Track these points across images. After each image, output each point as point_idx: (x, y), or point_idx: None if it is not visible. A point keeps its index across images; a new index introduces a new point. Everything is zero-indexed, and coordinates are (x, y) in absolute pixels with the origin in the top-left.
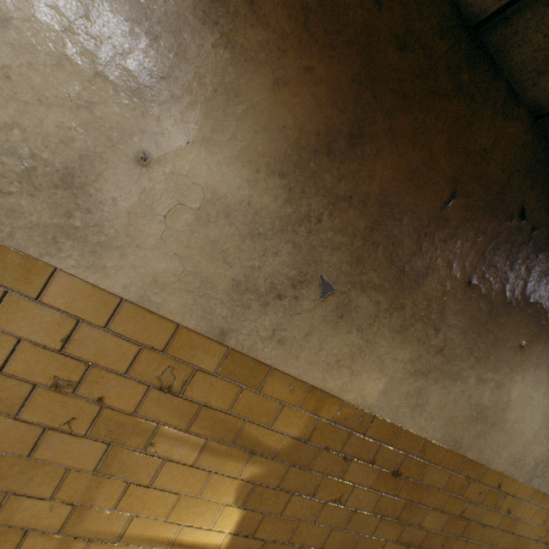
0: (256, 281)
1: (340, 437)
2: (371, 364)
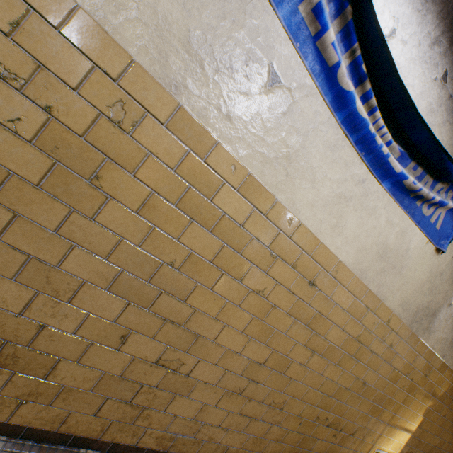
0: None
1: None
2: None
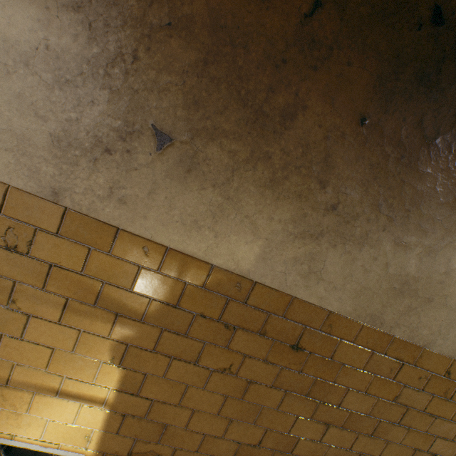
0: (77, 135)
1: (217, 305)
2: (238, 225)
